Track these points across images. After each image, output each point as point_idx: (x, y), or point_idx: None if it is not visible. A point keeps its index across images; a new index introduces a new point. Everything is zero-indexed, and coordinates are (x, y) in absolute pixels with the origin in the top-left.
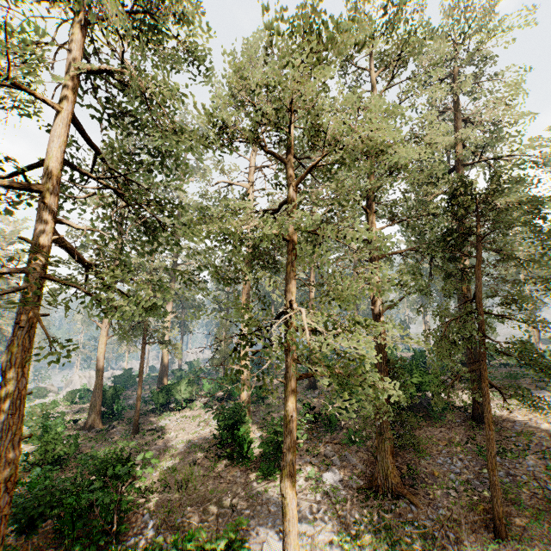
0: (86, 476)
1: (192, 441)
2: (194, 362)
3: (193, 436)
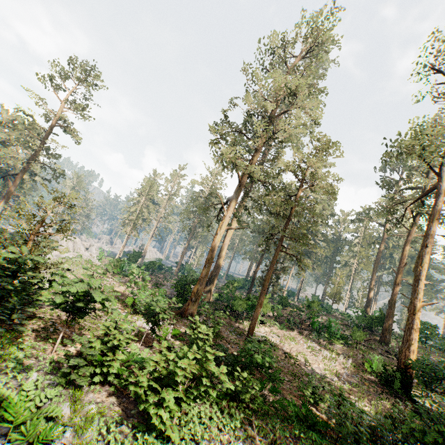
0: (295, 400)
1: (340, 375)
2: (187, 265)
3: (328, 367)
